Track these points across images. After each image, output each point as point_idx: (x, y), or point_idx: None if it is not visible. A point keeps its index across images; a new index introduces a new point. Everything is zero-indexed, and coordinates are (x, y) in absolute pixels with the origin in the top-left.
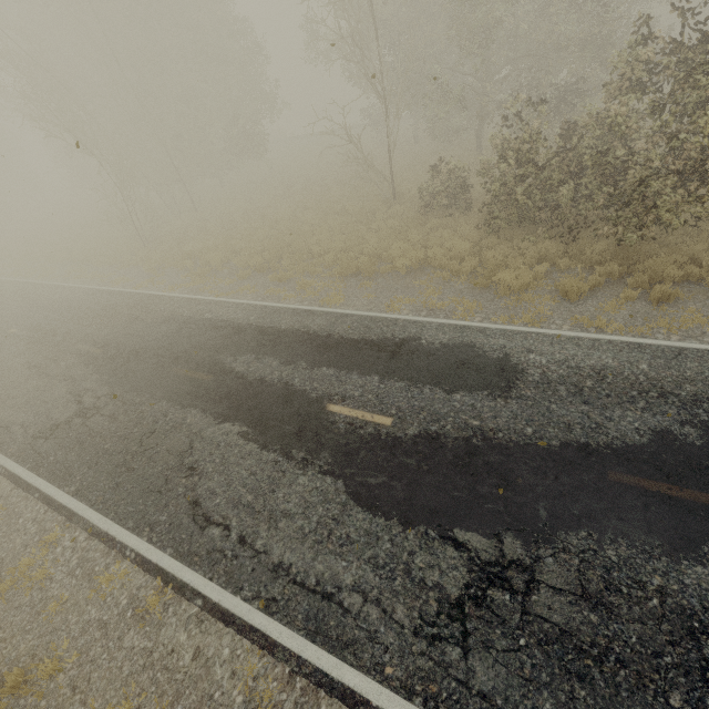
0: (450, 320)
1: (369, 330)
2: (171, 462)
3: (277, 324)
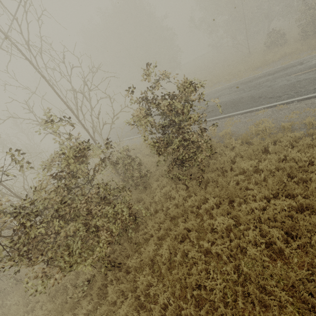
0: (313, 55)
1: (283, 67)
2: (250, 100)
3: (244, 81)
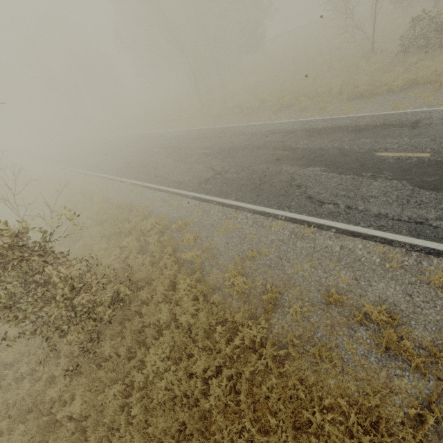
0: None
1: (386, 120)
2: (284, 185)
3: (315, 126)
